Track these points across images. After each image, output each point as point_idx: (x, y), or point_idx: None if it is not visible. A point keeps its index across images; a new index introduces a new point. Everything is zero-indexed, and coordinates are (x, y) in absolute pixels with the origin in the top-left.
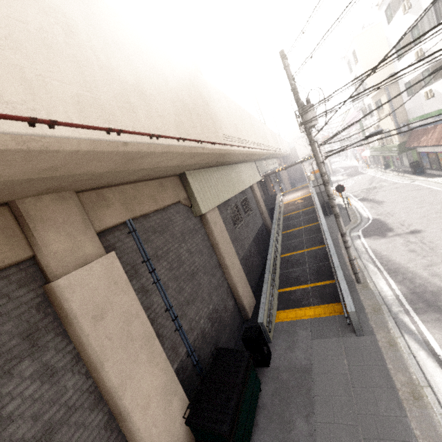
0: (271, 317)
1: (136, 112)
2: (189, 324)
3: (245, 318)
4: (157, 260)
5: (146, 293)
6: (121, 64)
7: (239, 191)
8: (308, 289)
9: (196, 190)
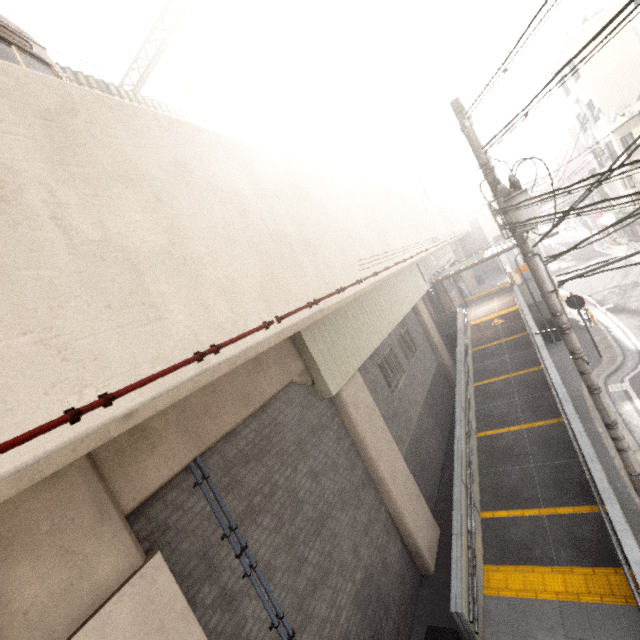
0: (475, 593)
1: (165, 314)
2: (319, 636)
3: (423, 572)
4: (252, 519)
5: (231, 604)
6: (135, 217)
7: (394, 325)
8: (542, 519)
9: (319, 353)
